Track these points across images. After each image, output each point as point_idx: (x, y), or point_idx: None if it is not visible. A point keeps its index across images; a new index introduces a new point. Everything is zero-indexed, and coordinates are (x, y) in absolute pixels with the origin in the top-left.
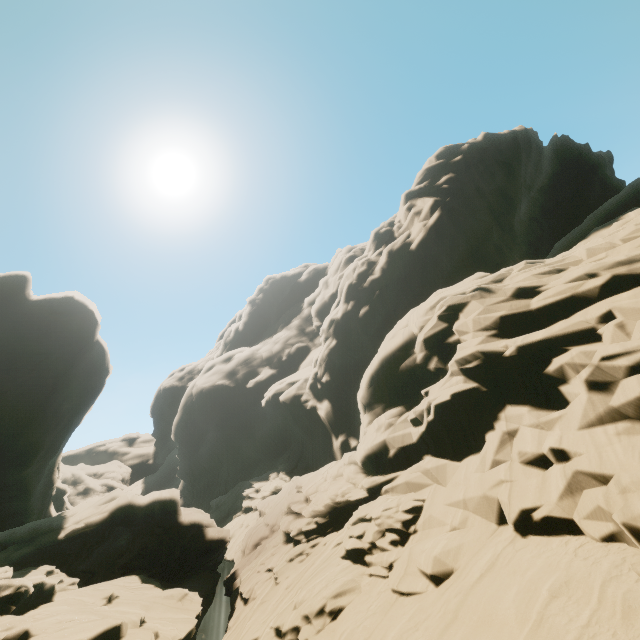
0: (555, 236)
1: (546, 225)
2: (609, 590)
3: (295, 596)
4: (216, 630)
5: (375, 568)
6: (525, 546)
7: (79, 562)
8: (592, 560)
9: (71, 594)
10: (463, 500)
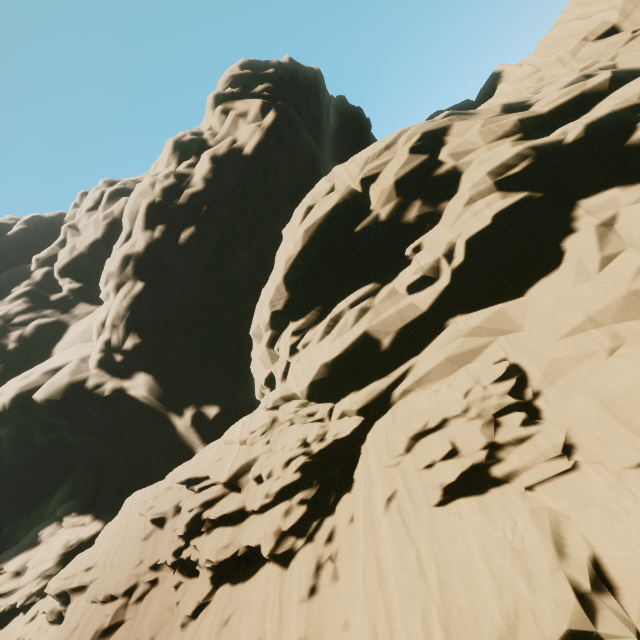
0: None
1: None
2: None
3: (436, 636)
4: None
5: (535, 472)
6: None
7: None
8: None
9: None
10: (587, 319)
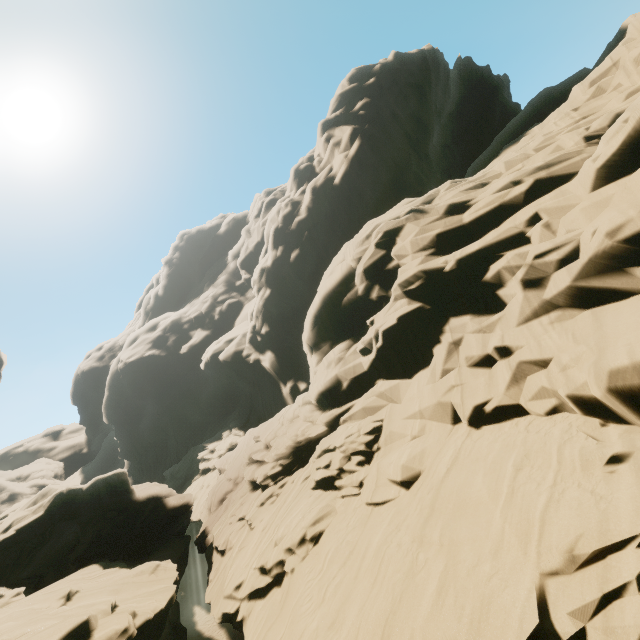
0: (465, 162)
1: (457, 152)
2: (566, 452)
3: (273, 535)
4: (194, 585)
5: (346, 490)
6: (481, 436)
7: (20, 571)
8: (544, 432)
9: (16, 607)
10: (419, 411)
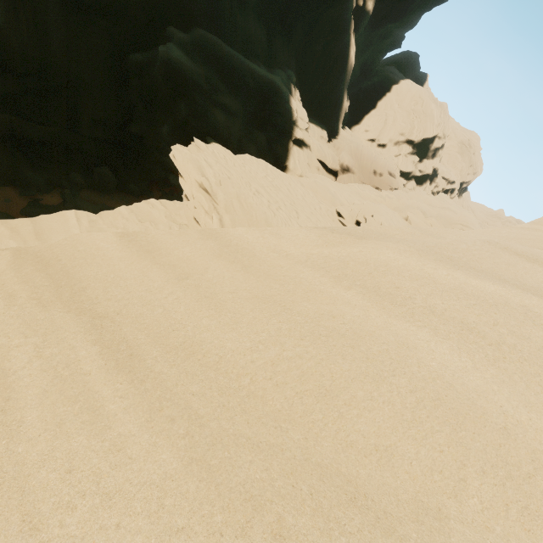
0: None
1: None
2: None
3: None
4: None
5: None
6: None
7: None
8: None
9: None
10: None
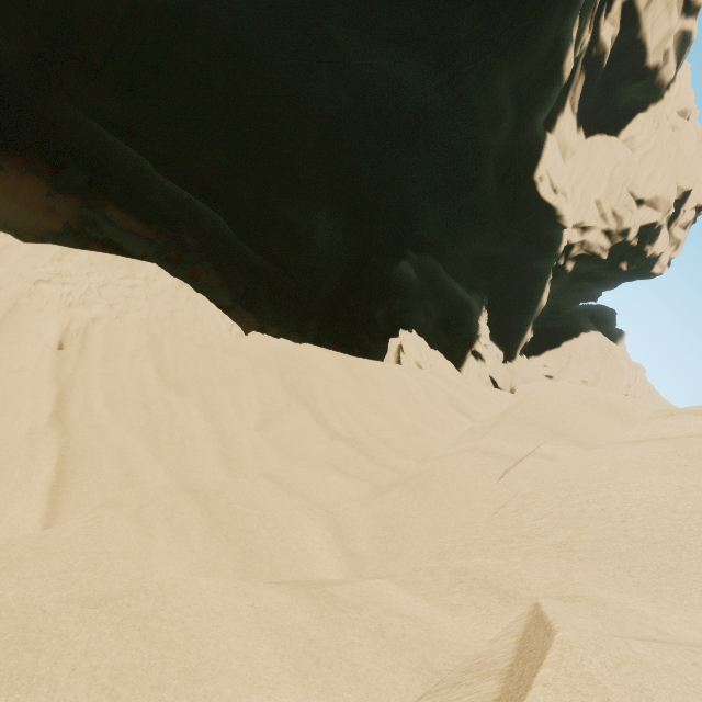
0: None
1: None
2: None
3: None
4: None
5: None
6: None
7: None
8: None
9: None
10: None
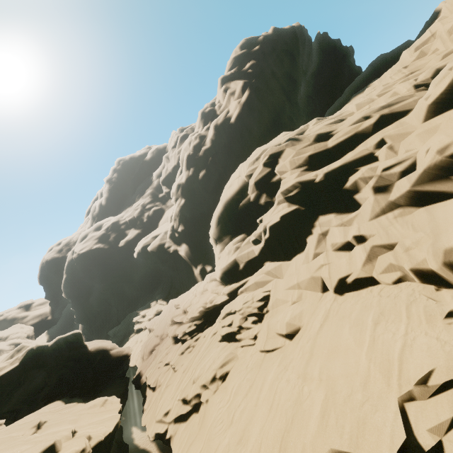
0: (323, 108)
1: (317, 101)
2: (413, 309)
3: (191, 375)
4: (132, 412)
5: (245, 341)
6: (345, 300)
7: (1, 407)
8: (393, 296)
9: None
10: (297, 284)
